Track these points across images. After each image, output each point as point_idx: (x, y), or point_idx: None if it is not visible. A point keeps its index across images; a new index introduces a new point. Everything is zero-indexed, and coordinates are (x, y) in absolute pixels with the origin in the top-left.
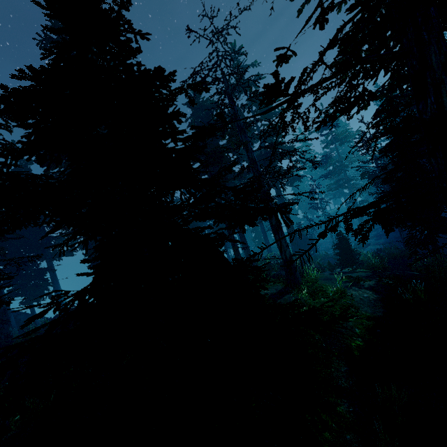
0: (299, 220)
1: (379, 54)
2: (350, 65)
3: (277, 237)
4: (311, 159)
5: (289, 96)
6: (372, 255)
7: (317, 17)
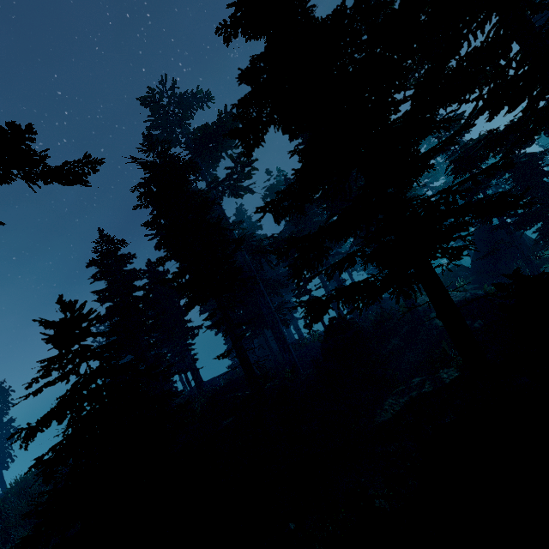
0: None
1: None
2: None
3: None
4: None
5: None
6: None
7: None
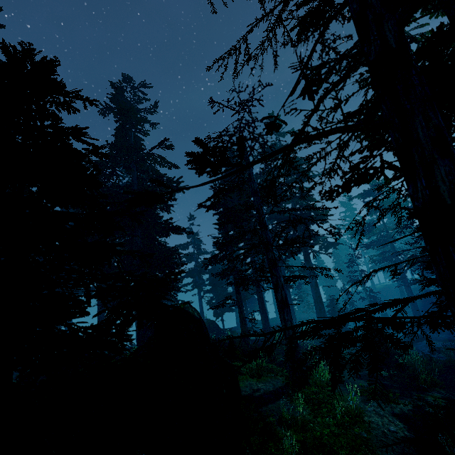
0: (337, 291)
1: (346, 124)
2: (310, 135)
3: (282, 316)
4: (330, 229)
5: (237, 165)
6: (423, 357)
7: (303, 88)
